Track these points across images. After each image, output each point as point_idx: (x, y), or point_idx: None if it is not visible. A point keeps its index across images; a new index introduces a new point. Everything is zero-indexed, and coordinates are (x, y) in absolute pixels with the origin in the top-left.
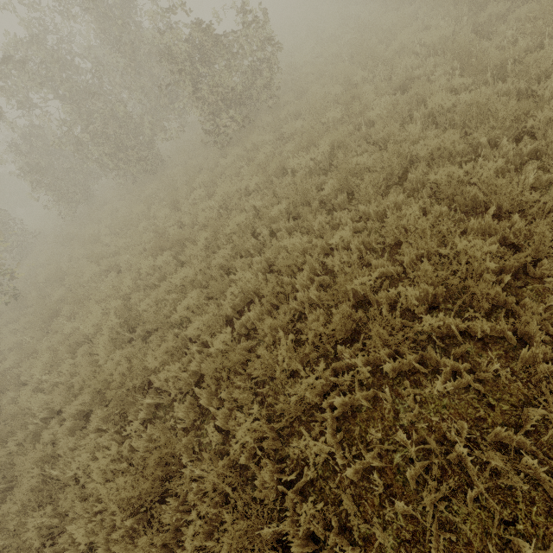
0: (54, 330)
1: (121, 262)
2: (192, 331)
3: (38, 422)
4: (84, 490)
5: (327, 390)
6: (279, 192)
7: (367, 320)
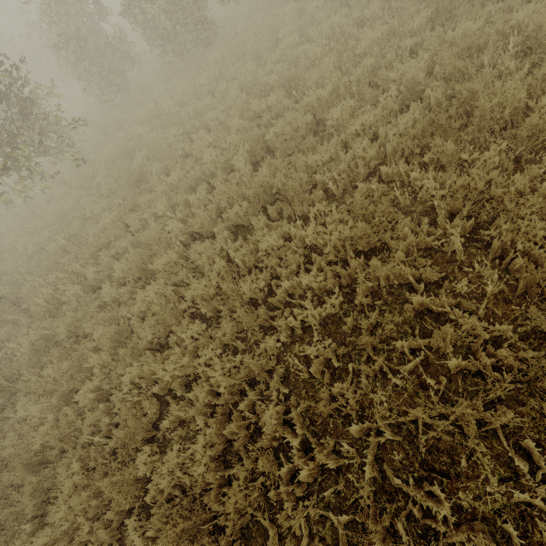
0: (148, 189)
1: (203, 124)
2: (361, 125)
3: (179, 245)
4: (284, 259)
5: None
6: (410, 9)
7: None
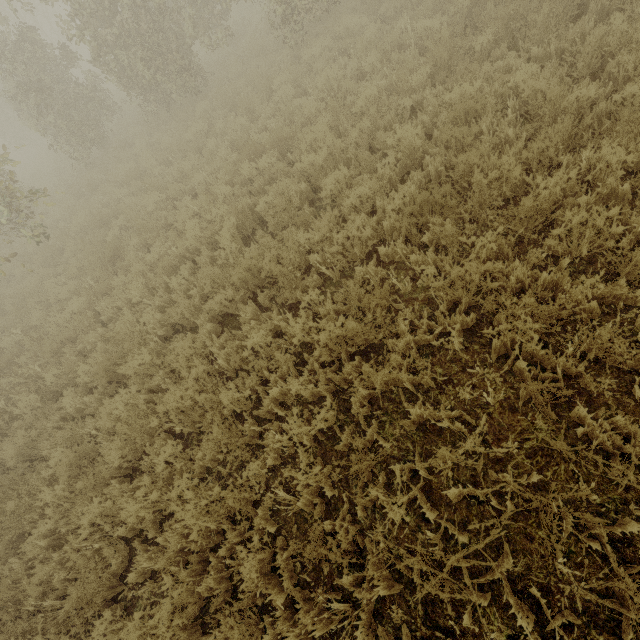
0: (125, 267)
1: (190, 188)
2: (356, 198)
3: (157, 340)
4: (272, 360)
5: (551, 210)
6: (409, 63)
7: (579, 144)
